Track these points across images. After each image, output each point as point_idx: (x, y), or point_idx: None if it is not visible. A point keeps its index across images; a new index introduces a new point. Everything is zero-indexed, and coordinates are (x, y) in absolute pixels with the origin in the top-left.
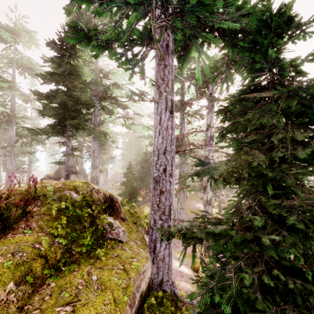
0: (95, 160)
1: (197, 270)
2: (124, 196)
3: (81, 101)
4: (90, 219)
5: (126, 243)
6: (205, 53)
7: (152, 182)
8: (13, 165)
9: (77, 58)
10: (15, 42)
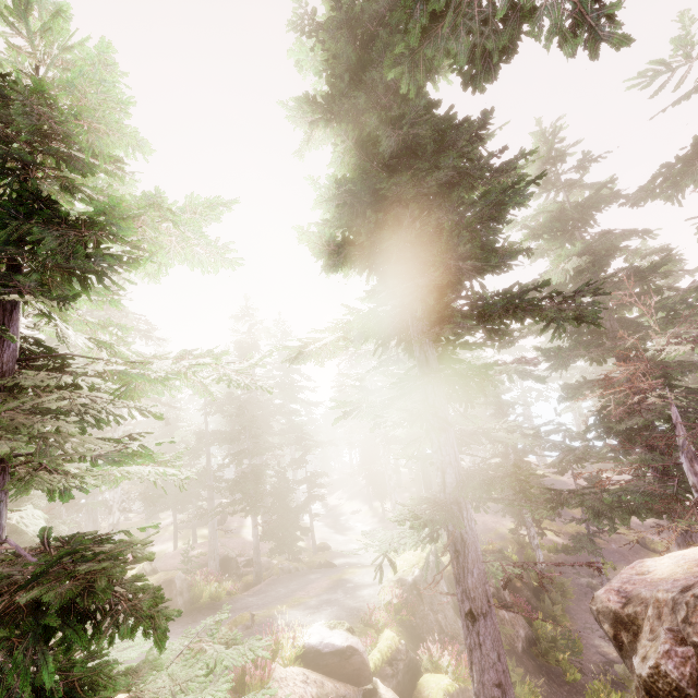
0: None
1: None
2: None
3: None
4: None
5: None
6: None
7: None
8: None
9: None
10: None
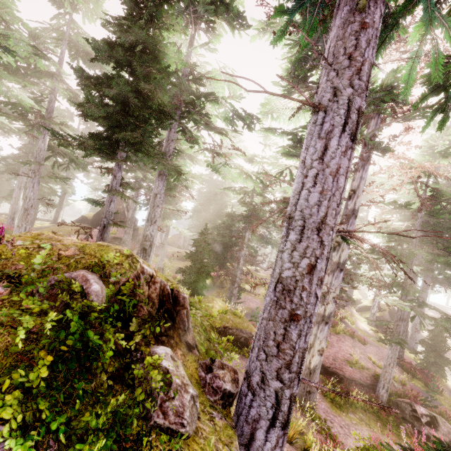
0: (155, 210)
1: (291, 439)
2: (187, 274)
3: (153, 104)
4: (117, 362)
5: (195, 434)
6: (449, 23)
7: (274, 288)
8: (36, 192)
9: (161, 26)
10: (73, 8)
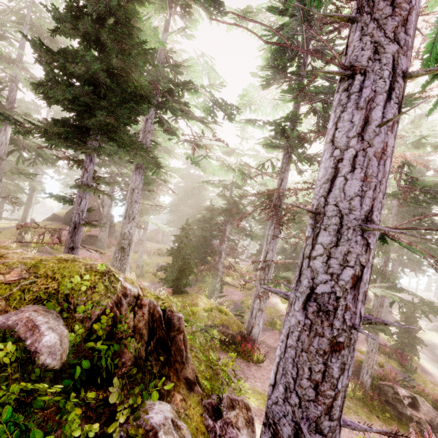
0: (133, 205)
1: None
2: (169, 272)
3: (128, 87)
4: None
5: None
6: None
7: (303, 307)
8: None
9: None
10: None
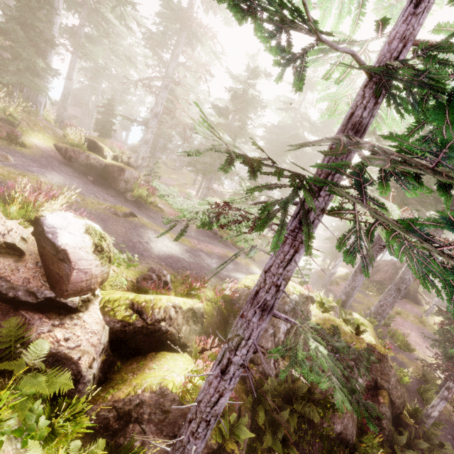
0: (71, 71)
1: None
2: (97, 124)
3: None
4: None
5: None
6: None
7: None
8: None
9: None
10: None
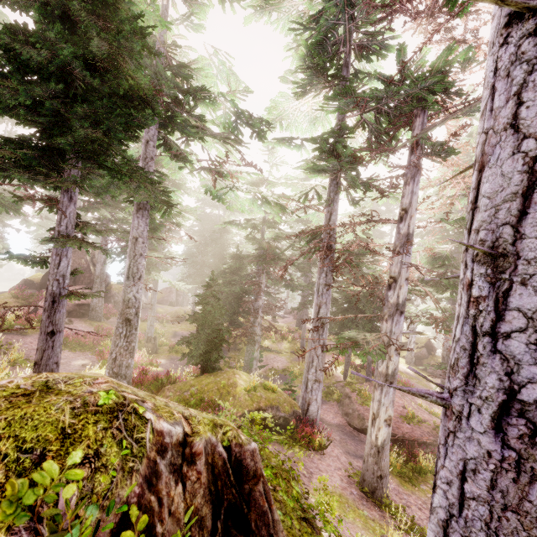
0: (138, 261)
1: None
2: (194, 344)
3: (119, 87)
4: None
5: None
6: None
7: (496, 426)
8: None
9: None
10: None
